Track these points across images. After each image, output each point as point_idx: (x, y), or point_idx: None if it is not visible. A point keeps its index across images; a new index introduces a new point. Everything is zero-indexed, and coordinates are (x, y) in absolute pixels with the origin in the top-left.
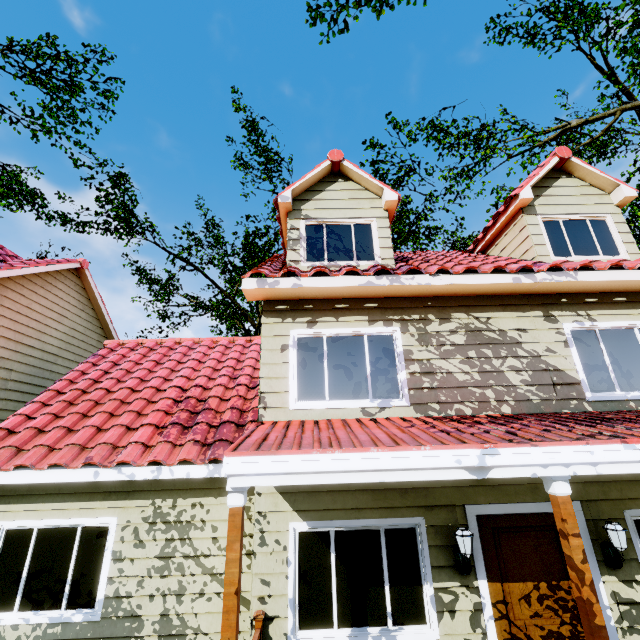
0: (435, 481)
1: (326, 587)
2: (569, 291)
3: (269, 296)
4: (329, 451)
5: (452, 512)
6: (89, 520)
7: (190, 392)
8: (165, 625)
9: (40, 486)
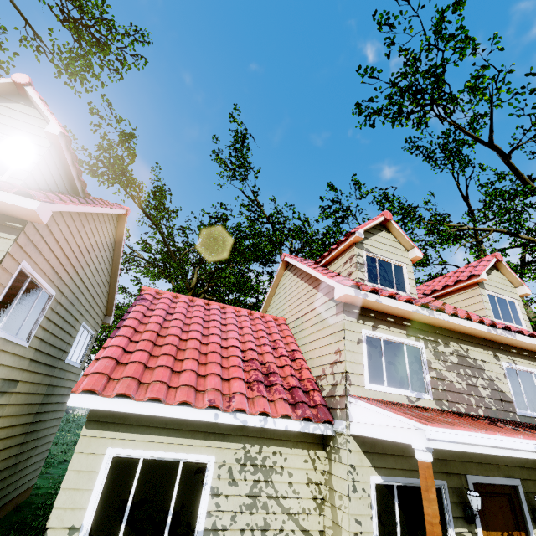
0: (450, 455)
1: (393, 528)
2: (505, 342)
3: (352, 301)
4: (478, 431)
5: (460, 479)
6: (191, 456)
7: (251, 354)
8: None
9: (148, 418)
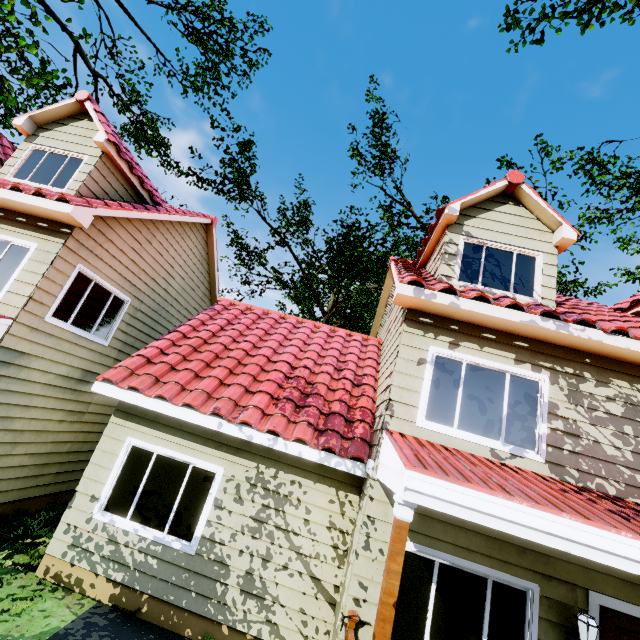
0: (559, 552)
1: (421, 614)
2: None
3: (417, 306)
4: (516, 500)
5: (572, 591)
6: (200, 462)
7: (299, 371)
8: (248, 582)
9: (165, 417)
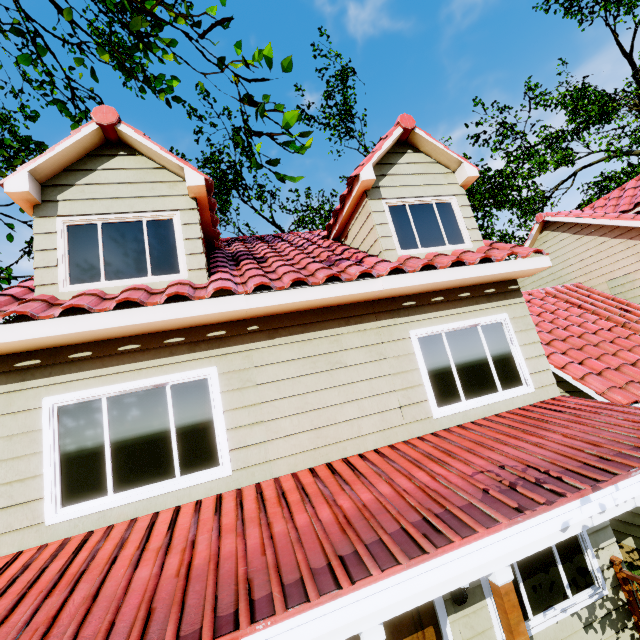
0: None
1: None
2: None
3: None
4: None
5: None
6: None
7: (635, 328)
8: None
9: None
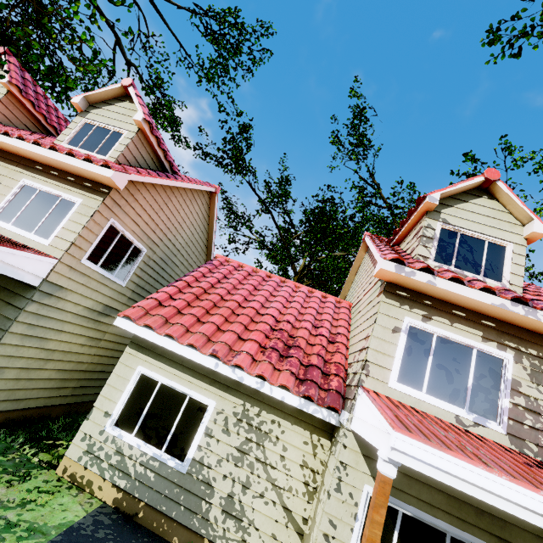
0: (515, 518)
1: None
2: None
3: (396, 280)
4: (495, 473)
5: None
6: (196, 394)
7: (283, 325)
8: (229, 504)
9: (170, 353)
